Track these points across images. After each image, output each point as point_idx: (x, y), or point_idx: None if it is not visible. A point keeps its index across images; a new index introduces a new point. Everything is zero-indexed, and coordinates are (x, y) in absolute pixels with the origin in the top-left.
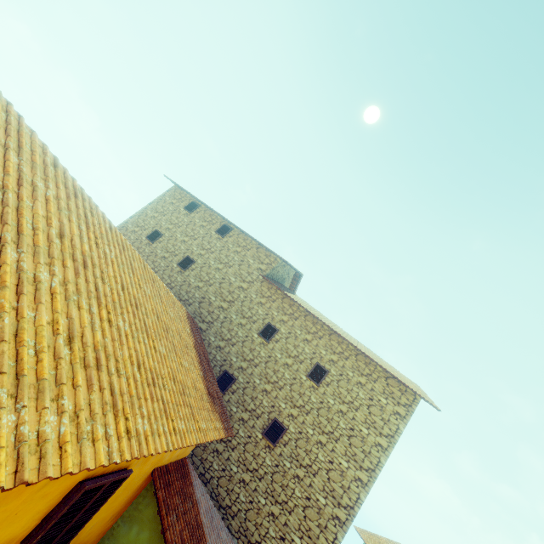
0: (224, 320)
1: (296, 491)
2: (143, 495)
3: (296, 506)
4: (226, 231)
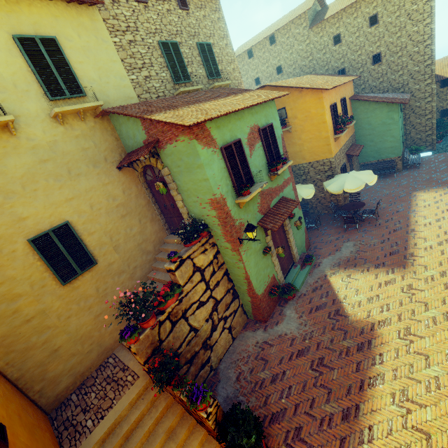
0: (317, 62)
1: (403, 60)
2: (352, 106)
3: (407, 63)
4: (273, 39)
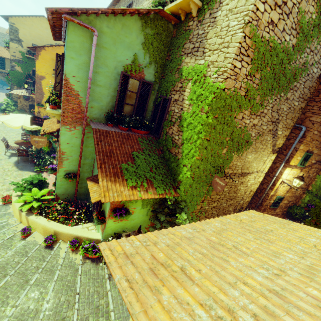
0: None
1: None
2: None
3: None
4: None
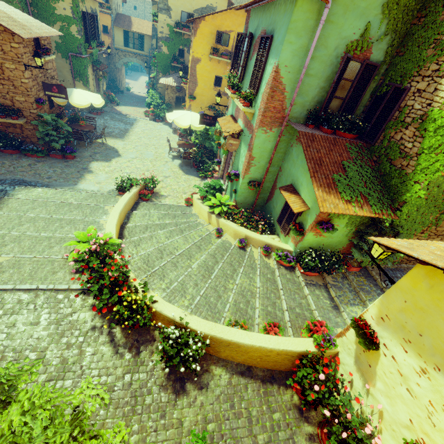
0: None
1: None
2: None
3: None
4: None
